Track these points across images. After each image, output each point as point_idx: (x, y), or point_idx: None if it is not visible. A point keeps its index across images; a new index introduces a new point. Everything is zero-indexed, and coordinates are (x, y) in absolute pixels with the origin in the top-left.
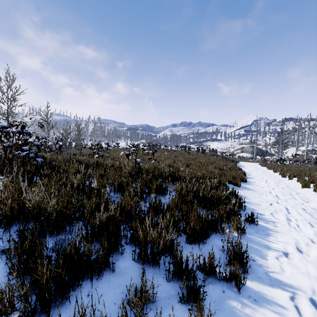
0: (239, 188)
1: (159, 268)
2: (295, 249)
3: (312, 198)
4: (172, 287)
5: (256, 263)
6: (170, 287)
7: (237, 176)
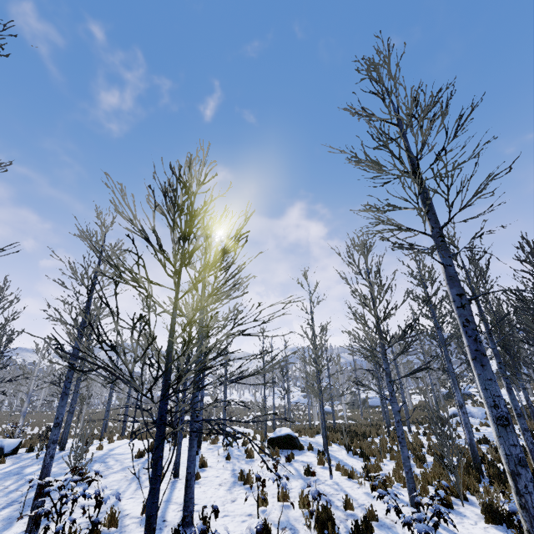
0: None
1: None
2: None
3: None
4: None
5: None
6: None
7: None
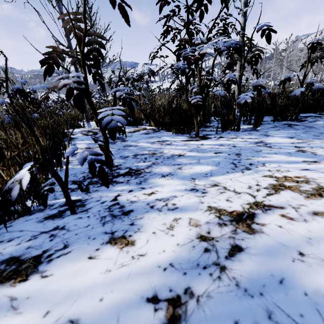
0: None
1: None
2: None
3: None
4: None
5: None
6: None
7: None
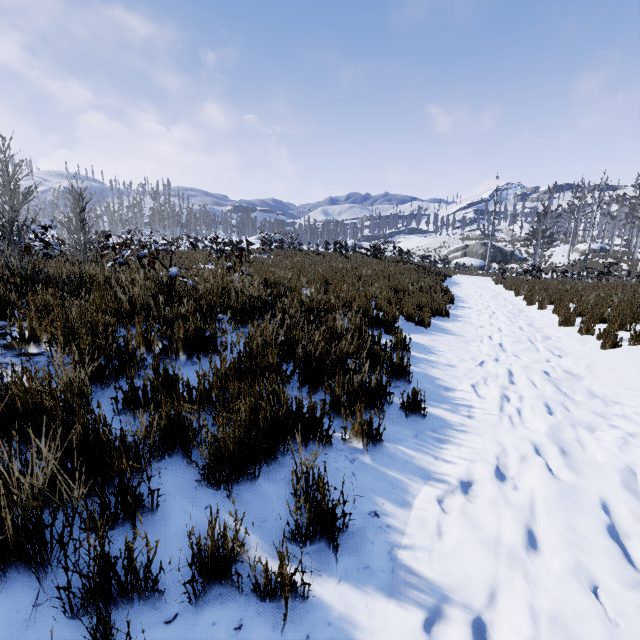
0: (426, 331)
1: (40, 583)
2: (490, 476)
3: (571, 349)
4: (76, 632)
5: (377, 523)
6: (70, 634)
7: (429, 304)
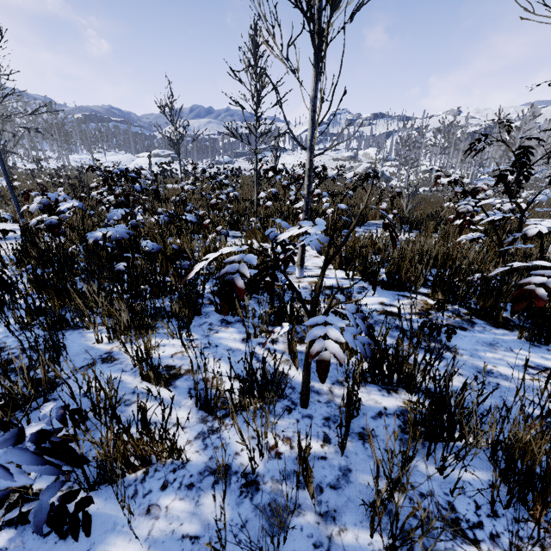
0: None
1: None
2: None
3: None
4: None
5: None
6: None
7: None
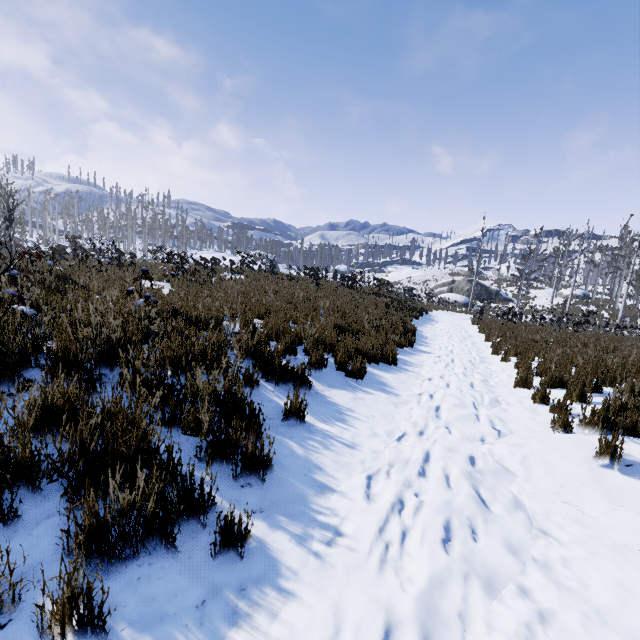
0: (355, 385)
1: None
2: None
3: (517, 423)
4: None
5: None
6: None
7: (374, 349)
